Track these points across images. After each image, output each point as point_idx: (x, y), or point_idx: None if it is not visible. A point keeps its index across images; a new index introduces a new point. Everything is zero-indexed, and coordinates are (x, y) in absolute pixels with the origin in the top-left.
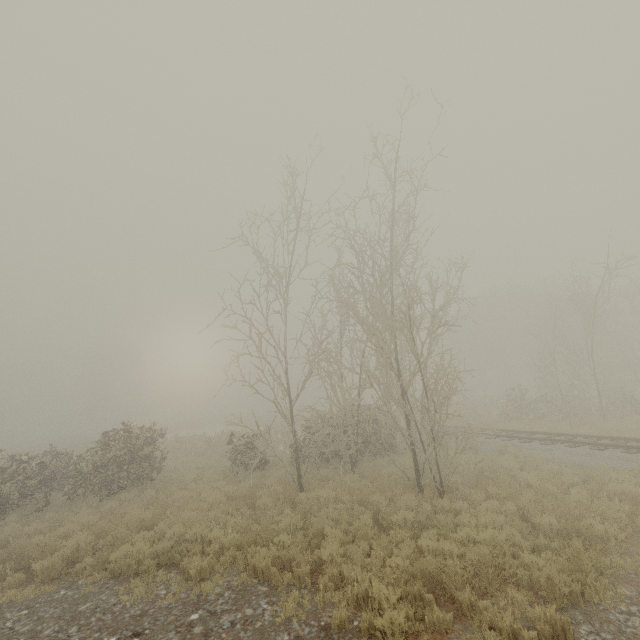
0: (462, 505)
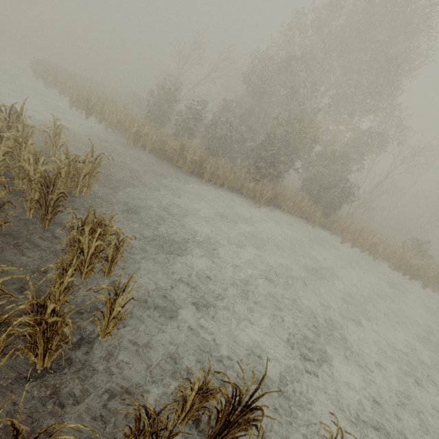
0: None
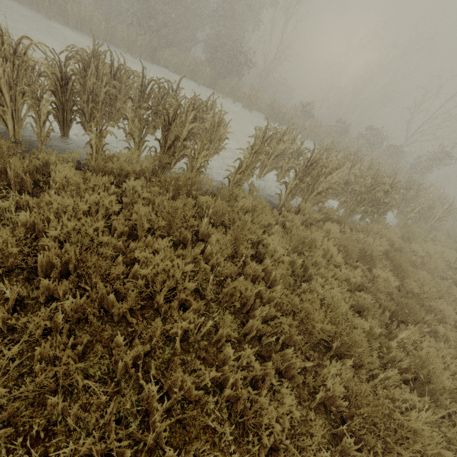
0: None
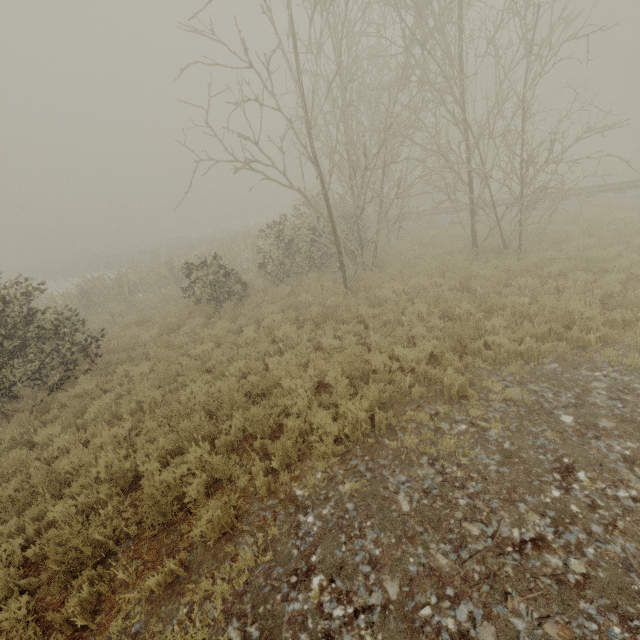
0: (551, 253)
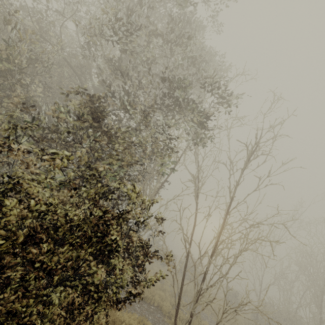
0: None
